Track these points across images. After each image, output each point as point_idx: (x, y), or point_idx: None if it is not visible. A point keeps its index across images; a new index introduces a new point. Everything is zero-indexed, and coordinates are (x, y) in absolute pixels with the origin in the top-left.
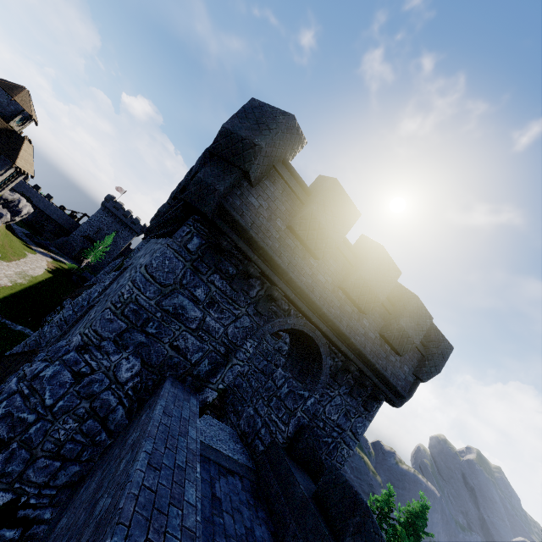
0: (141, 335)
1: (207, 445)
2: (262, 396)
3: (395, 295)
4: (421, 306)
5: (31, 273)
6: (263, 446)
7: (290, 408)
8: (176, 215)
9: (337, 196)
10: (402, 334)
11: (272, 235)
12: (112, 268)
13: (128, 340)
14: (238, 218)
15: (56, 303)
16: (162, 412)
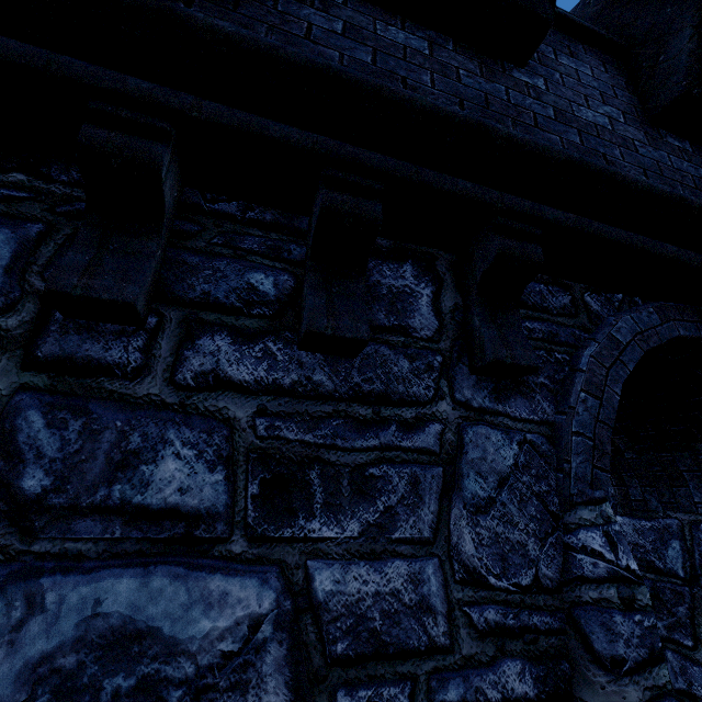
0: None
1: None
2: (663, 637)
3: None
4: None
5: None
6: None
7: None
8: None
9: None
10: None
11: (311, 25)
12: None
13: None
14: None
15: None
16: None
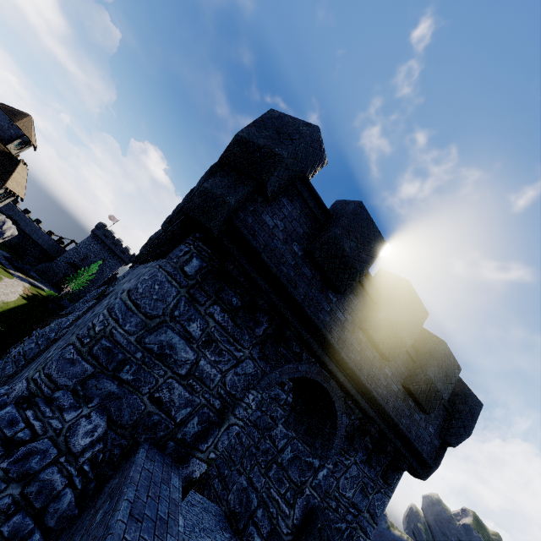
0: (111, 383)
1: (188, 540)
2: (259, 462)
3: (417, 339)
4: (449, 354)
5: (3, 299)
6: (260, 537)
7: (296, 482)
8: (173, 232)
9: (362, 221)
10: (430, 386)
11: (287, 260)
12: (93, 297)
13: (93, 390)
14: (249, 238)
15: (25, 333)
16: (127, 513)
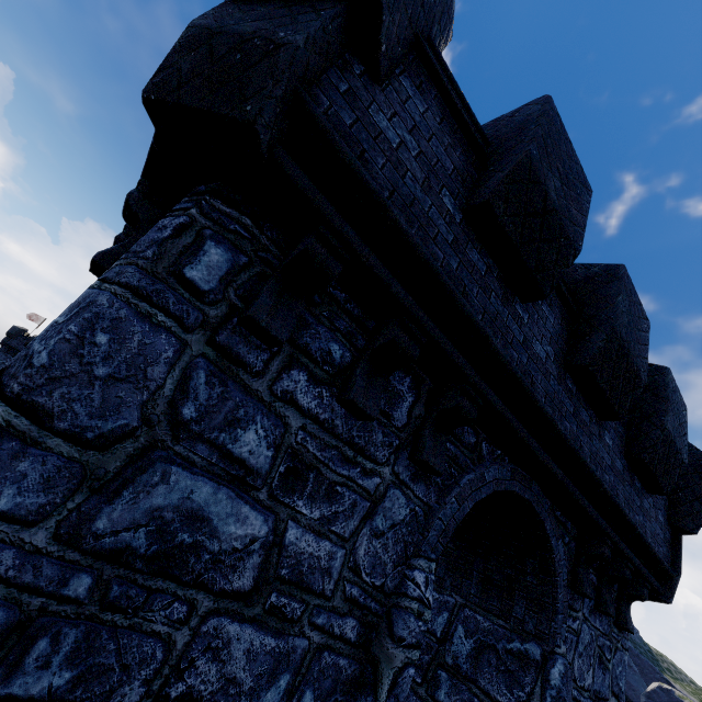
0: None
1: None
2: None
3: None
4: (675, 387)
5: None
6: None
7: None
8: (127, 204)
9: (558, 138)
10: (668, 448)
11: (439, 232)
12: None
13: None
14: (356, 164)
15: None
16: None
